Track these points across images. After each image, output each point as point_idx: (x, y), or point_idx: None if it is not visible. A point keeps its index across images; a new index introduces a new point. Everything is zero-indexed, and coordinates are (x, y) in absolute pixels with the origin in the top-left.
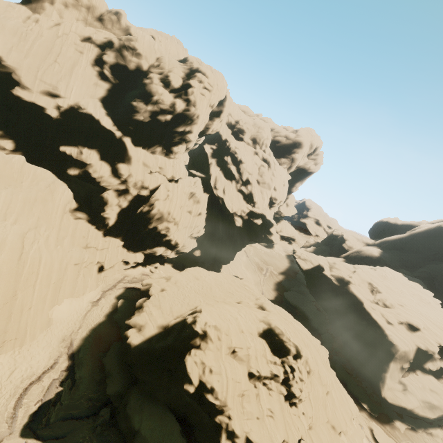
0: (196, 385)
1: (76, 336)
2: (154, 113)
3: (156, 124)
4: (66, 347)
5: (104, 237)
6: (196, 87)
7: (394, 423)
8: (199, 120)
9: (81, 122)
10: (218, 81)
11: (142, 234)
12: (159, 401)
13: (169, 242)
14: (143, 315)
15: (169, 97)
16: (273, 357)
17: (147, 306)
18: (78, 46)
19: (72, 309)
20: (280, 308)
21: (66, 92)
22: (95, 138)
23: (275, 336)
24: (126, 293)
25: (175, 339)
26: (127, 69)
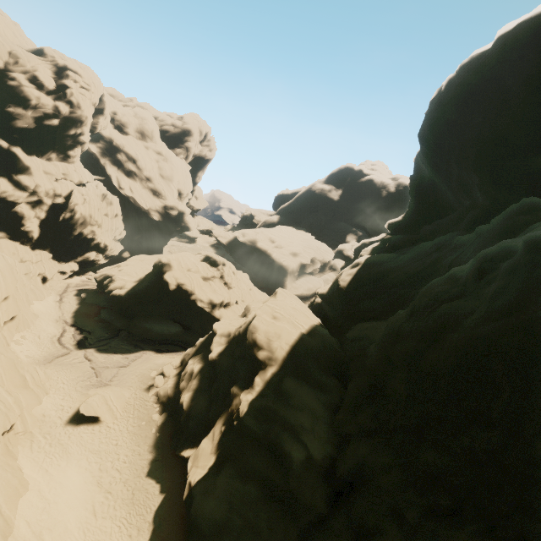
0: (176, 284)
1: (65, 318)
2: (37, 118)
3: (44, 130)
4: (63, 323)
5: (33, 251)
6: (74, 87)
7: None
8: (88, 121)
9: None
10: (92, 78)
11: (68, 243)
12: (155, 316)
13: (98, 246)
14: (118, 282)
15: (49, 100)
16: (213, 268)
17: (117, 278)
18: None
19: (45, 307)
20: None
21: None
22: None
23: (211, 258)
24: (81, 292)
25: (152, 277)
26: None
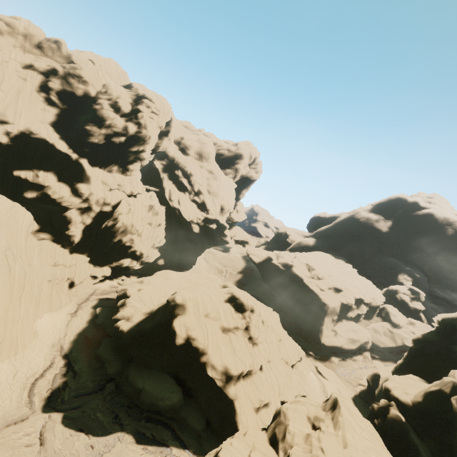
0: (185, 337)
1: (64, 341)
2: (108, 135)
3: (111, 146)
4: (58, 350)
5: (70, 255)
6: (145, 112)
7: (331, 359)
8: (151, 140)
9: (34, 146)
10: (163, 106)
11: (107, 248)
12: (155, 368)
13: (134, 253)
14: (128, 309)
15: (121, 121)
16: (237, 314)
17: (129, 303)
18: (20, 73)
19: (53, 321)
20: None
21: (15, 118)
22: (49, 161)
23: (237, 299)
24: (101, 303)
25: (162, 316)
26: (74, 95)
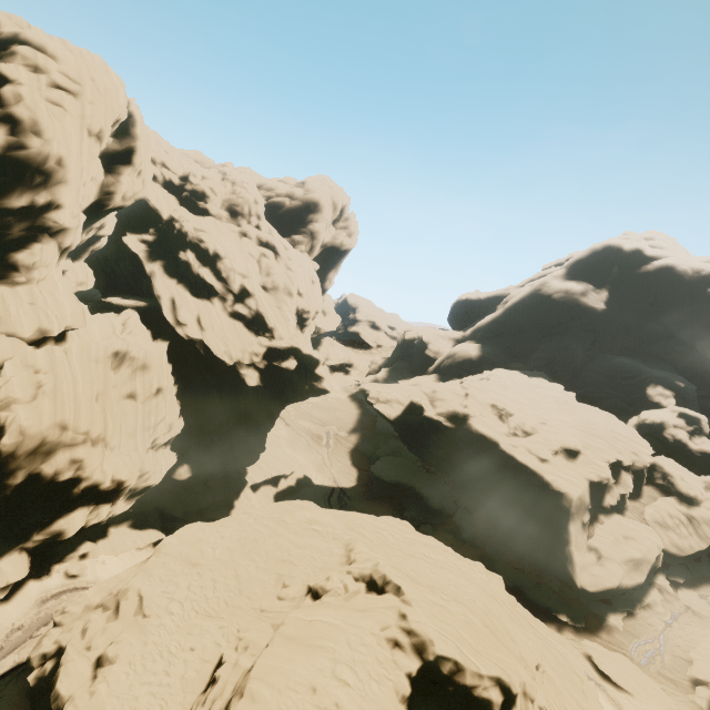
0: None
1: None
2: None
3: None
4: None
5: None
6: (27, 83)
7: (608, 622)
8: (70, 172)
9: None
10: (92, 70)
11: None
12: None
13: (94, 490)
14: None
15: None
16: None
17: None
18: None
19: None
20: (386, 520)
21: None
22: None
23: (445, 683)
24: None
25: None
26: None
